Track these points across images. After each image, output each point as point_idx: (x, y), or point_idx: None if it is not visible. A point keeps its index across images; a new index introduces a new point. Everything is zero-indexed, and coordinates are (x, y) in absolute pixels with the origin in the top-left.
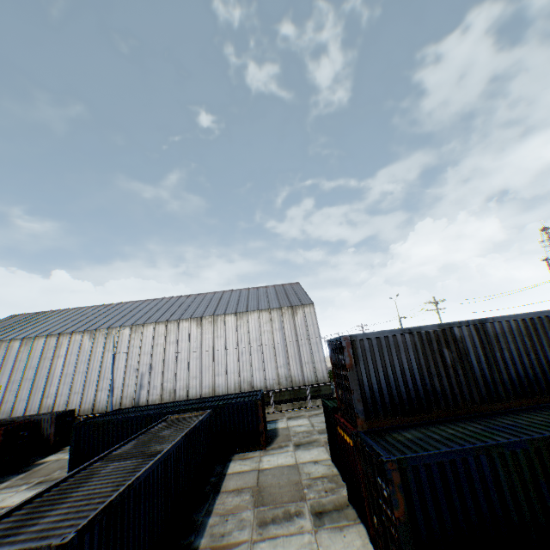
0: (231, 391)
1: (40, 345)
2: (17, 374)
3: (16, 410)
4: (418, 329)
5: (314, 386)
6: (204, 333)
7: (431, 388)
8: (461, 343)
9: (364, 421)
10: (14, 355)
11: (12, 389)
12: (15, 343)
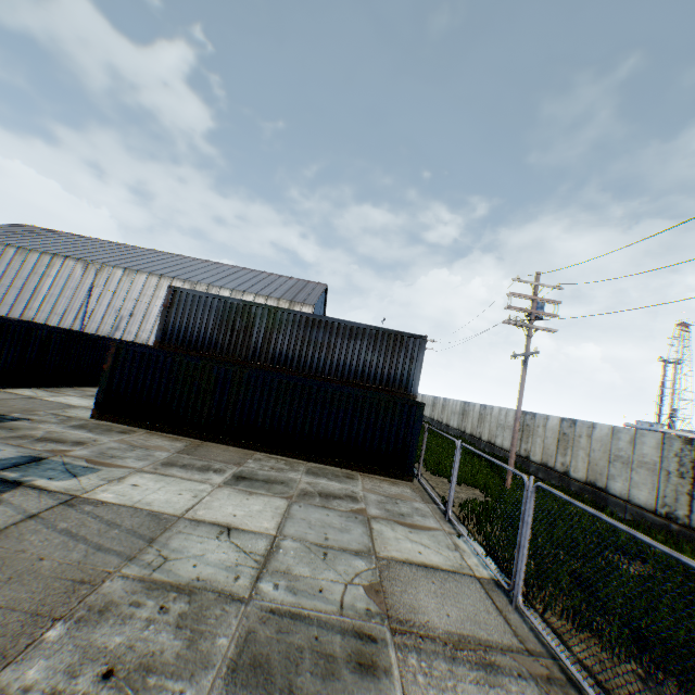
0: None
1: (35, 258)
2: (8, 279)
3: (1, 311)
4: (226, 299)
5: None
6: None
7: (216, 340)
8: (254, 318)
9: (159, 343)
10: (8, 260)
11: (0, 291)
12: (12, 249)
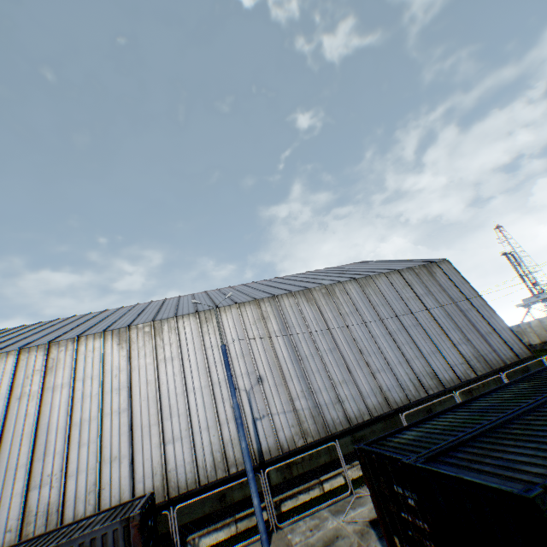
0: (412, 393)
1: (3, 370)
2: None
3: None
4: None
5: (517, 363)
6: (325, 310)
7: None
8: None
9: None
10: None
11: None
12: None
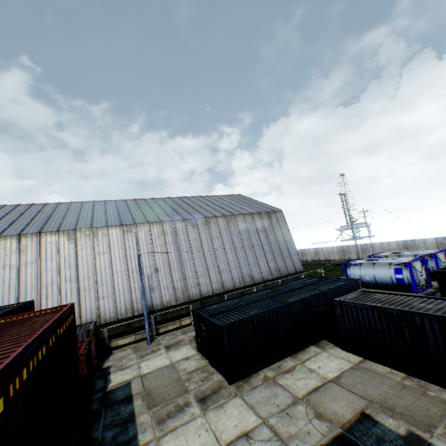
0: (237, 284)
1: None
2: None
3: None
4: None
5: (294, 274)
6: (202, 233)
7: None
8: None
9: None
10: None
11: None
12: None
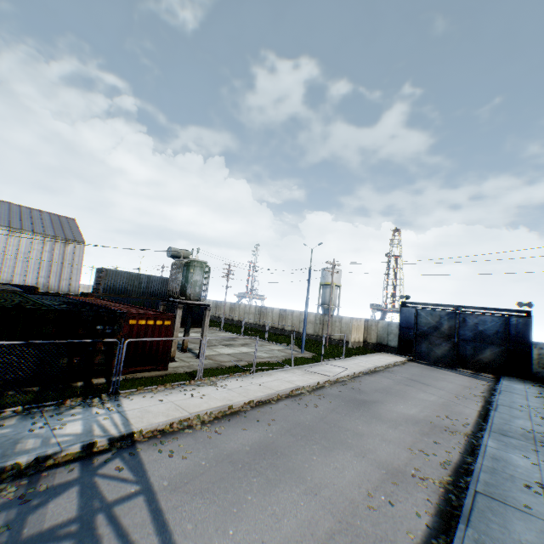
0: None
1: None
2: None
3: None
4: (131, 273)
5: (66, 294)
6: None
7: (127, 289)
8: (142, 280)
9: (102, 293)
10: None
11: None
12: None
